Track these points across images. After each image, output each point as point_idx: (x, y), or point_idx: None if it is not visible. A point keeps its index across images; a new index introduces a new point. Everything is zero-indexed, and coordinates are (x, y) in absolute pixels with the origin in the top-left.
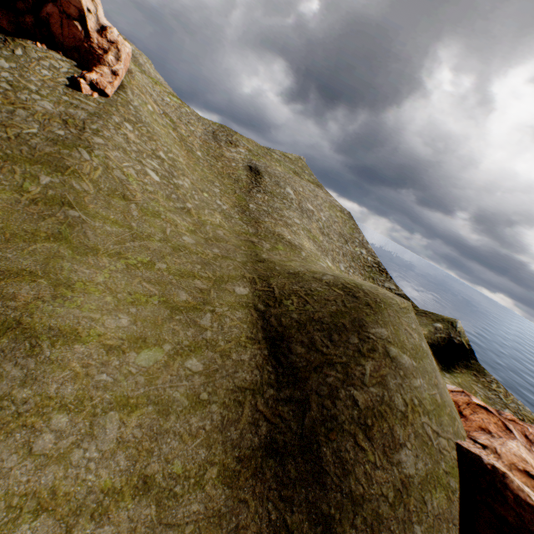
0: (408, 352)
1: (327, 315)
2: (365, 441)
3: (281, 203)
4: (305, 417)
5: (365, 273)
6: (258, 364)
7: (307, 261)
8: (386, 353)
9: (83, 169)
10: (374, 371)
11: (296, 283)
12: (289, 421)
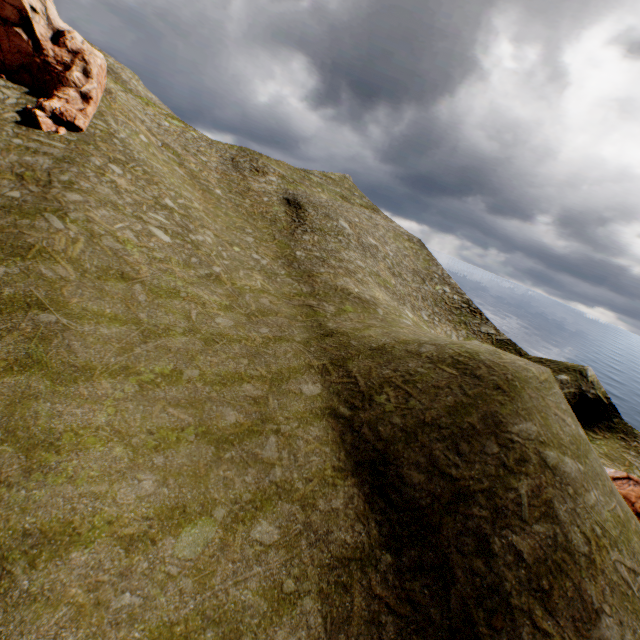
0: (567, 451)
1: (444, 413)
2: (545, 620)
3: (336, 242)
4: (450, 596)
5: (454, 317)
6: (359, 510)
7: (388, 322)
8: (542, 462)
9: (54, 245)
10: (533, 497)
11: (386, 364)
12: (426, 607)
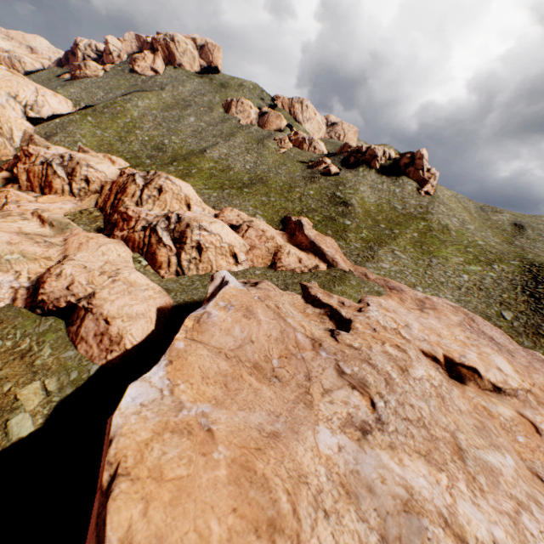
0: None
1: None
2: None
3: None
4: None
5: None
6: (524, 280)
7: None
8: None
9: (432, 220)
10: None
11: None
12: (541, 292)
